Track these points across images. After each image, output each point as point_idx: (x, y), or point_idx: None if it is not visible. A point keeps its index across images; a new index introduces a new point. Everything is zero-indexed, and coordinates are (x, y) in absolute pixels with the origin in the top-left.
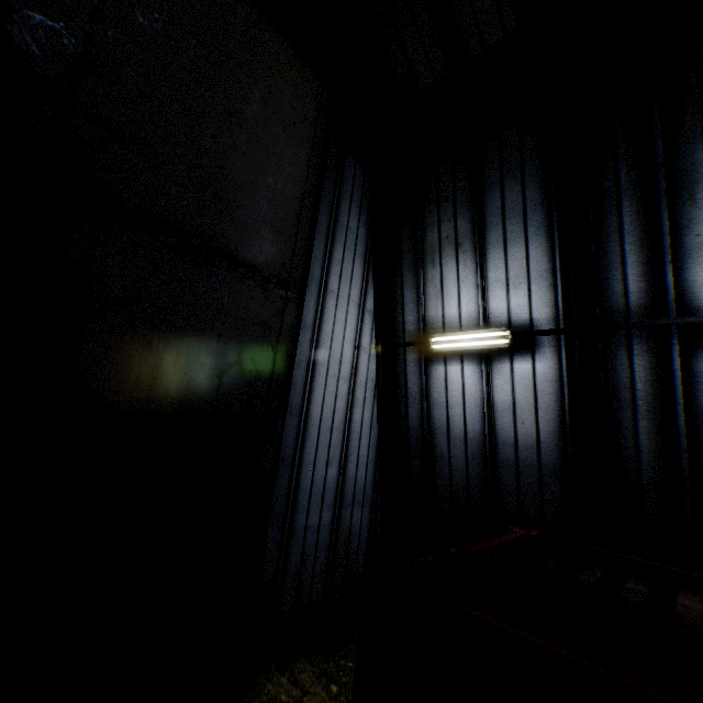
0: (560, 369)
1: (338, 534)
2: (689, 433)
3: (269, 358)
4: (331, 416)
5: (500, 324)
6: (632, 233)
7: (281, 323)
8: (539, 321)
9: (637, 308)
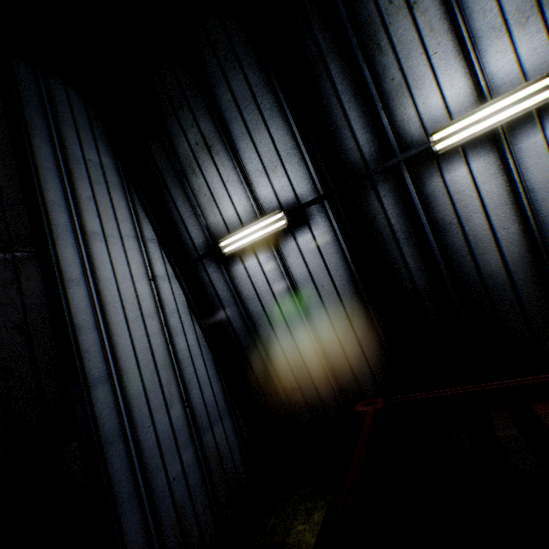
0: (334, 230)
1: (208, 461)
2: (438, 243)
3: (20, 344)
4: (151, 360)
5: (273, 209)
6: (346, 92)
7: (22, 294)
8: (303, 194)
9: (372, 156)
